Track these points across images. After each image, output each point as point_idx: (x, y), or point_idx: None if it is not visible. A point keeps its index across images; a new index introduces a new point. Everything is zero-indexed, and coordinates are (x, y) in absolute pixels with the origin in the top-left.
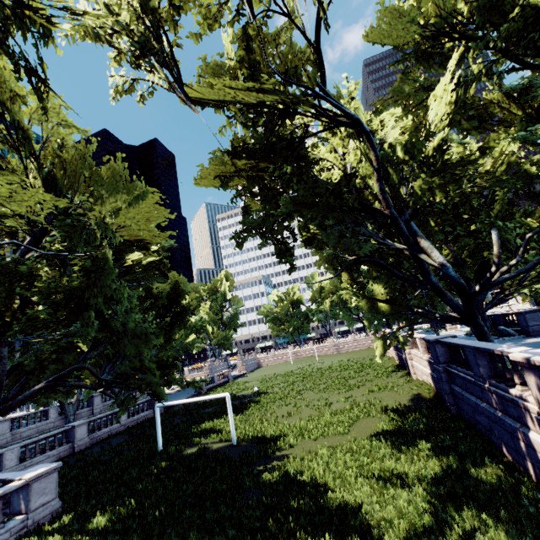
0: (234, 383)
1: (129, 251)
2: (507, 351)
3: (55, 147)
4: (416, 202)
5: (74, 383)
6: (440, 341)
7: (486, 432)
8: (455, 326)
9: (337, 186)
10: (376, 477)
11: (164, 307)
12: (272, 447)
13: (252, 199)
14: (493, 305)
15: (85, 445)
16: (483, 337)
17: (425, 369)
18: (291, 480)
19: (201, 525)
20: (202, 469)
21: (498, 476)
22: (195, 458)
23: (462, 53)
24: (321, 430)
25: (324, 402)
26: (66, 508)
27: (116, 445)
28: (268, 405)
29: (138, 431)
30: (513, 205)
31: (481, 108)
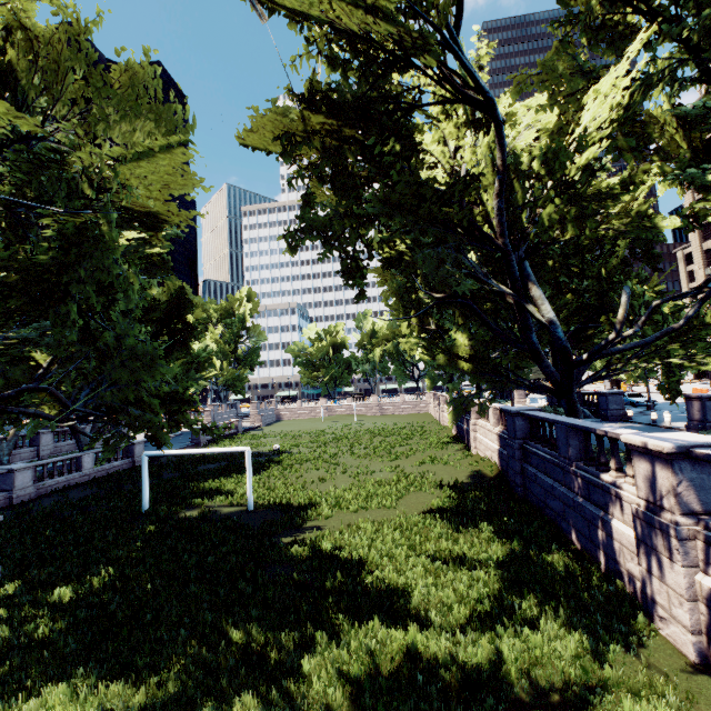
0: (245, 436)
1: (131, 224)
2: (614, 432)
3: (12, 10)
4: (540, 235)
5: (27, 410)
6: (524, 413)
7: (556, 518)
8: (524, 400)
9: (448, 190)
10: (430, 558)
11: (160, 323)
12: (302, 517)
13: (322, 186)
14: (593, 379)
15: (29, 496)
16: (574, 414)
17: (492, 444)
18: (329, 556)
19: (212, 602)
20: (209, 537)
21: (566, 564)
22: (197, 523)
23: (643, 39)
24: (363, 502)
25: (364, 469)
26: (8, 575)
27: (77, 499)
28: (294, 467)
29: (111, 484)
30: (627, 266)
31: (639, 127)
